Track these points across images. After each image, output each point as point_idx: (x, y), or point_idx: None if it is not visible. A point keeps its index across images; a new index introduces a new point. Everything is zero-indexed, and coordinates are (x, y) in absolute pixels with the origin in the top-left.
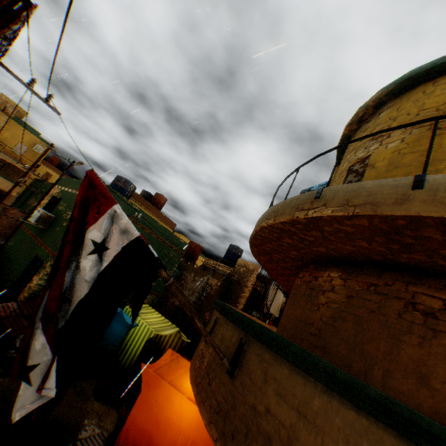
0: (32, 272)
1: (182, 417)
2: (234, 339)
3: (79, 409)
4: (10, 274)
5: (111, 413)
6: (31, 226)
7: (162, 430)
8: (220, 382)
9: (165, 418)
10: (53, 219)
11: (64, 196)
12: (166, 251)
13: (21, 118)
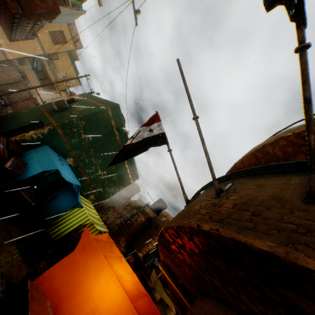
0: (31, 128)
1: (104, 297)
2: (294, 181)
3: (1, 243)
4: (12, 124)
5: (23, 267)
6: (46, 106)
7: (76, 300)
8: (289, 210)
9: (85, 289)
10: (66, 107)
11: (81, 100)
12: (123, 173)
13: (74, 60)
